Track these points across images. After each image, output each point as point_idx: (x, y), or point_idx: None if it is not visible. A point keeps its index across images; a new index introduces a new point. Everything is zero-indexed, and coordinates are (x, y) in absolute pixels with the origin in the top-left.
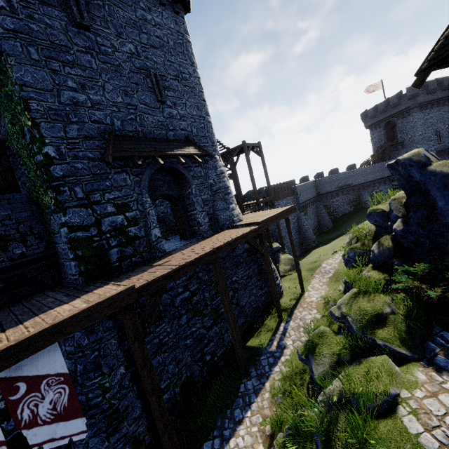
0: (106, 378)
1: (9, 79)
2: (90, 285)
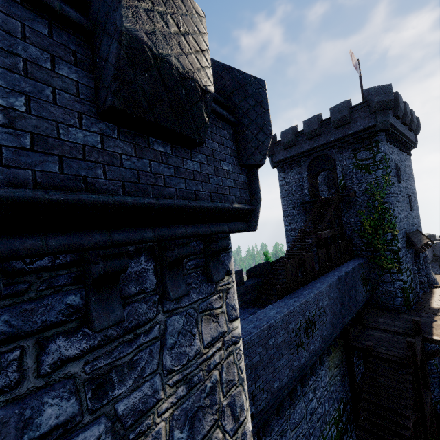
0: (435, 361)
1: (387, 213)
2: (415, 312)
